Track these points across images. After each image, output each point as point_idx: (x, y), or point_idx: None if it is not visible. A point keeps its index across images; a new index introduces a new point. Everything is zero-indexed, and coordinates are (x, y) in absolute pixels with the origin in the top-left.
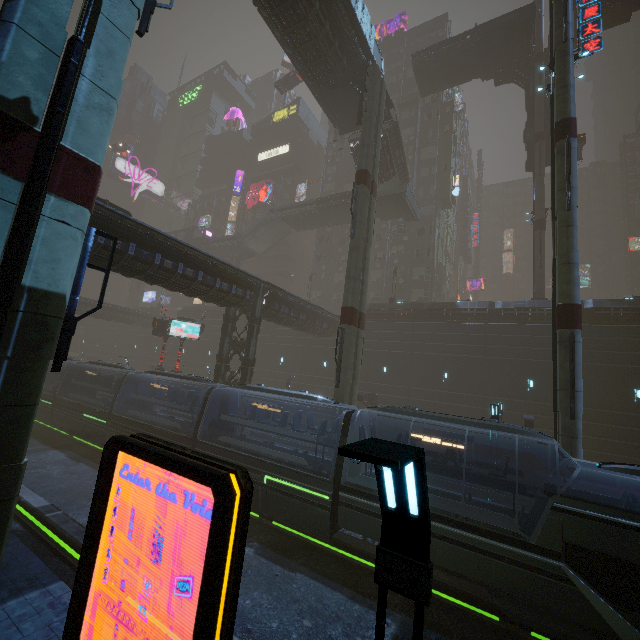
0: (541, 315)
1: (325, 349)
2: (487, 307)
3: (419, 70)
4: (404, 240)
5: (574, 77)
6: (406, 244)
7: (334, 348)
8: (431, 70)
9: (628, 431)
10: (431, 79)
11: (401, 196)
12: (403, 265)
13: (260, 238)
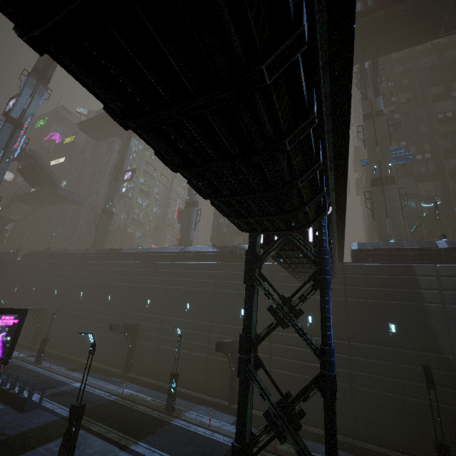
0: (73, 257)
1: (1, 277)
2: (60, 253)
3: (83, 131)
4: (91, 215)
5: (10, 157)
6: (91, 217)
7: (4, 276)
8: (89, 131)
9: (72, 313)
10: (93, 135)
11: (56, 193)
12: (87, 229)
13: (14, 212)
